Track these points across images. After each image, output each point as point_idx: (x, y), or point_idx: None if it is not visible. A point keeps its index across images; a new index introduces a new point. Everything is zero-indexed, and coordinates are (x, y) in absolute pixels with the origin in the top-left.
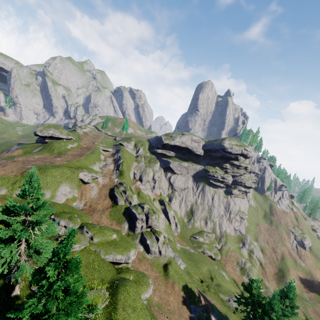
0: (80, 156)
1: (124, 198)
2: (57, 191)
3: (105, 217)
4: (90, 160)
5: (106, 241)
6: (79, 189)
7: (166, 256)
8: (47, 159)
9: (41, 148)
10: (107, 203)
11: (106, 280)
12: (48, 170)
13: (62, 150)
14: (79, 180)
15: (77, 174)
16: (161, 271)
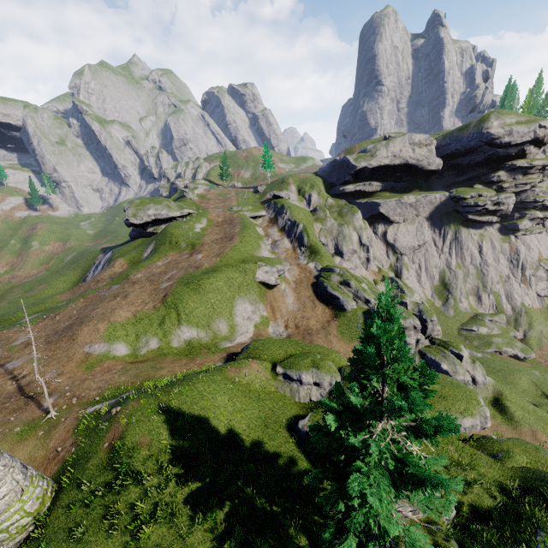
0: (230, 241)
1: (349, 295)
2: (234, 316)
3: (336, 340)
4: (250, 243)
5: None
6: (265, 302)
7: (485, 383)
8: (181, 262)
9: (154, 245)
10: (323, 313)
11: (504, 486)
12: (203, 283)
13: (192, 238)
14: (259, 285)
15: (251, 274)
16: (494, 415)
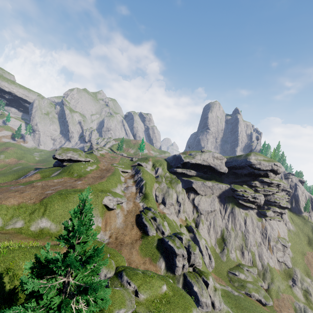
0: (101, 179)
1: (154, 226)
2: None
3: (136, 253)
4: (111, 183)
5: (155, 298)
6: (103, 217)
7: (221, 309)
8: (67, 183)
9: (60, 171)
10: (135, 234)
11: None
12: (70, 196)
13: (82, 172)
14: (103, 206)
15: (101, 199)
16: None
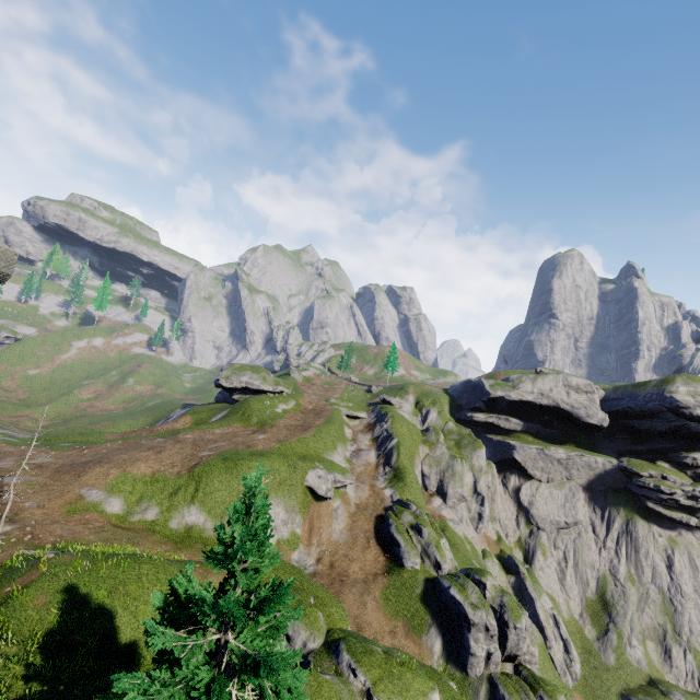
0: (303, 430)
1: (417, 547)
2: None
3: (374, 606)
4: (325, 440)
5: None
6: (306, 515)
7: None
8: (239, 436)
9: (227, 412)
10: (374, 560)
11: None
12: (242, 463)
13: (267, 416)
14: (306, 491)
15: (301, 474)
16: None
